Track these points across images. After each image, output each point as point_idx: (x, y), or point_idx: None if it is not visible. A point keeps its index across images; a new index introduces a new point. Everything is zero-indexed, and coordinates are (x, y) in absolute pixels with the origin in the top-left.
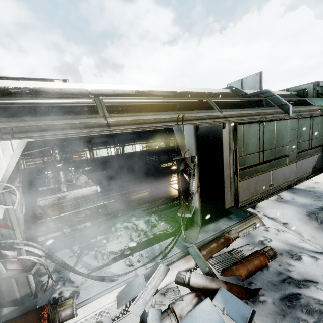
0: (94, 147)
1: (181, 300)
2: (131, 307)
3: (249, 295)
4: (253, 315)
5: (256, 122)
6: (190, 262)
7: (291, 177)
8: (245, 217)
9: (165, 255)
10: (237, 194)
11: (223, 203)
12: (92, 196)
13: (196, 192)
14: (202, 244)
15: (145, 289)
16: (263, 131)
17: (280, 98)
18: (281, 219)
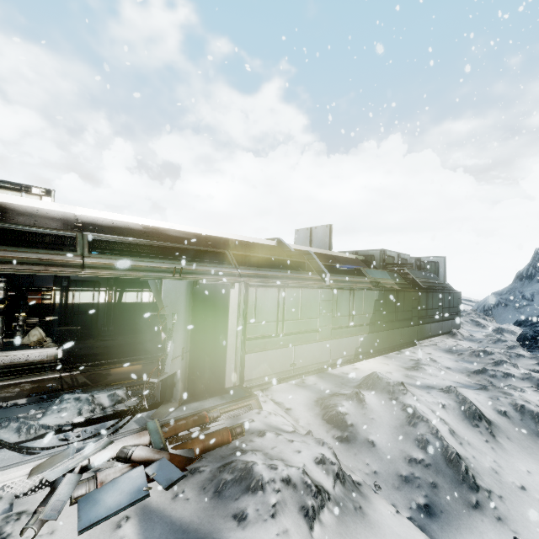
0: (71, 286)
1: (110, 467)
2: (46, 472)
3: (188, 463)
4: (181, 478)
5: (275, 286)
6: (144, 437)
7: (323, 358)
8: (241, 397)
9: (116, 430)
10: (243, 370)
11: (223, 379)
12: (44, 363)
13: (178, 357)
14: (170, 421)
15: (72, 459)
16: (283, 298)
17: (320, 263)
18: (287, 405)
